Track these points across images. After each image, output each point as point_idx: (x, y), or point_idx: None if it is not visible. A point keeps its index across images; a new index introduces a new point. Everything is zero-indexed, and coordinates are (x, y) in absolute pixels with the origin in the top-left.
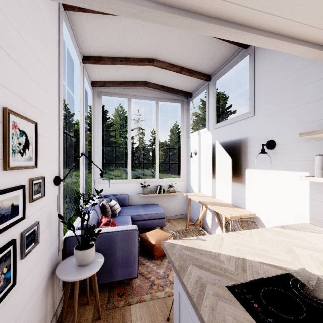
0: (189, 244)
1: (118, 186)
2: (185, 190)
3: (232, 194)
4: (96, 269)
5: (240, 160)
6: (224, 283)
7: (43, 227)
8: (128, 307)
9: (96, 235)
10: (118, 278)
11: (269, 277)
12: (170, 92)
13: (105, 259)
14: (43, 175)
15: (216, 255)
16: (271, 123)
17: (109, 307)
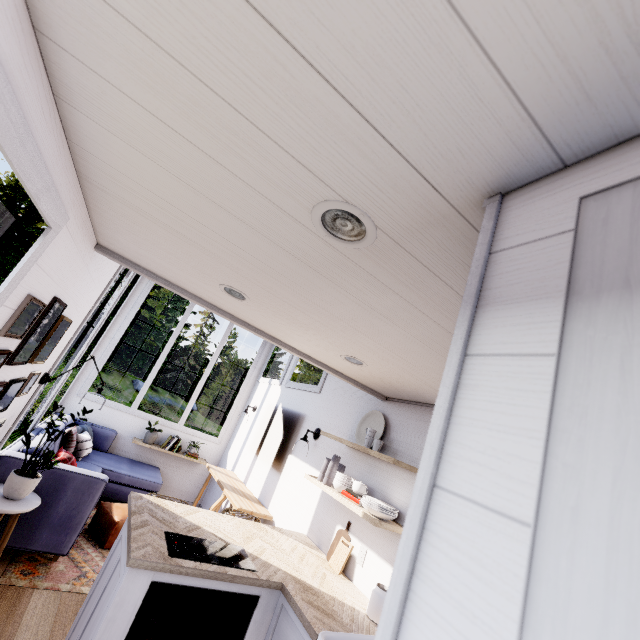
0: (159, 502)
1: (108, 412)
2: (217, 461)
3: (264, 484)
4: (26, 508)
5: (290, 440)
6: (165, 529)
7: (0, 428)
8: (32, 589)
9: (51, 466)
10: (38, 546)
11: (206, 539)
12: None
13: (37, 509)
14: (40, 370)
15: (177, 517)
16: (326, 410)
17: (2, 581)
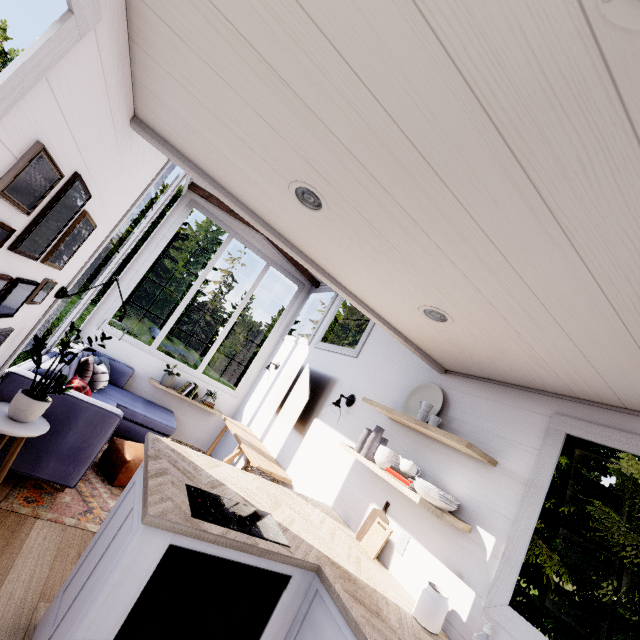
0: (179, 449)
1: (127, 348)
2: (231, 414)
3: (284, 445)
4: (32, 433)
5: (317, 403)
6: (186, 482)
7: (8, 339)
8: (34, 519)
9: (62, 391)
10: (44, 474)
11: (231, 500)
12: (293, 264)
13: (45, 435)
14: (56, 280)
15: (199, 468)
16: (364, 377)
17: (3, 506)
